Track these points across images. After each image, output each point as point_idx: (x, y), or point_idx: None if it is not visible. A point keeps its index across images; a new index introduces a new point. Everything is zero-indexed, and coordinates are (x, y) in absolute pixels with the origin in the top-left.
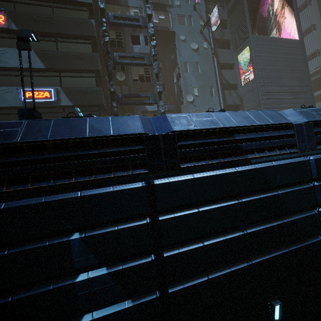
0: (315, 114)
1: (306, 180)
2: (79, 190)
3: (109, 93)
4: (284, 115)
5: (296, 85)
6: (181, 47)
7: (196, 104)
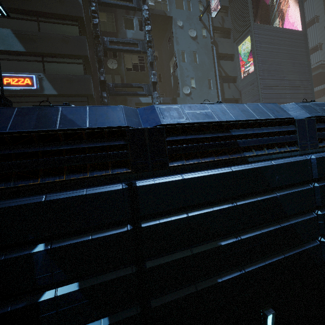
0: (318, 108)
1: (306, 181)
2: (47, 193)
3: (99, 82)
4: (285, 109)
5: (297, 79)
6: (179, 34)
7: (193, 96)
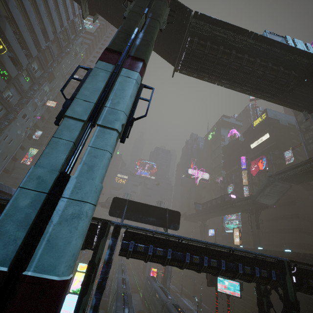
0: None
1: None
2: None
3: None
4: None
5: None
6: (13, 127)
7: None
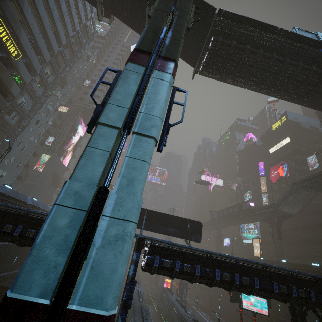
0: None
1: None
2: None
3: None
4: (48, 208)
5: (52, 185)
6: (27, 134)
7: (7, 166)
